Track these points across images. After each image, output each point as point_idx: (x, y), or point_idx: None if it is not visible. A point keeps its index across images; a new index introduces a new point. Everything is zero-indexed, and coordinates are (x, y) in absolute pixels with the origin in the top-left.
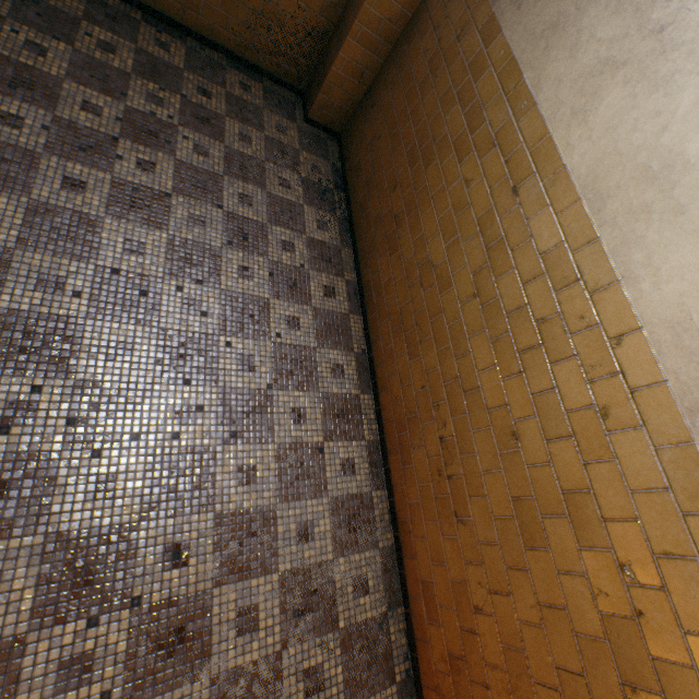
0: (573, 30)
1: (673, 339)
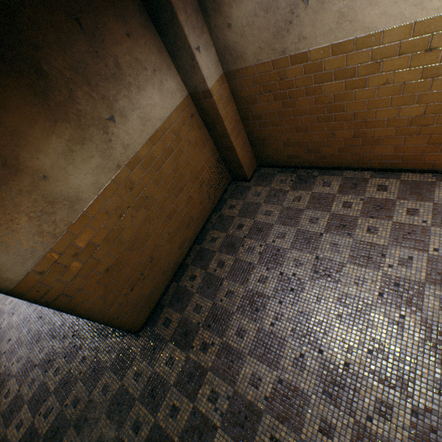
0: (358, 3)
1: None
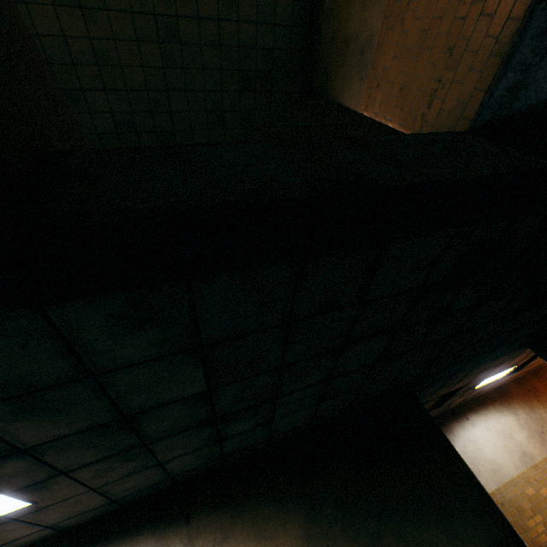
0: None
1: (518, 469)
